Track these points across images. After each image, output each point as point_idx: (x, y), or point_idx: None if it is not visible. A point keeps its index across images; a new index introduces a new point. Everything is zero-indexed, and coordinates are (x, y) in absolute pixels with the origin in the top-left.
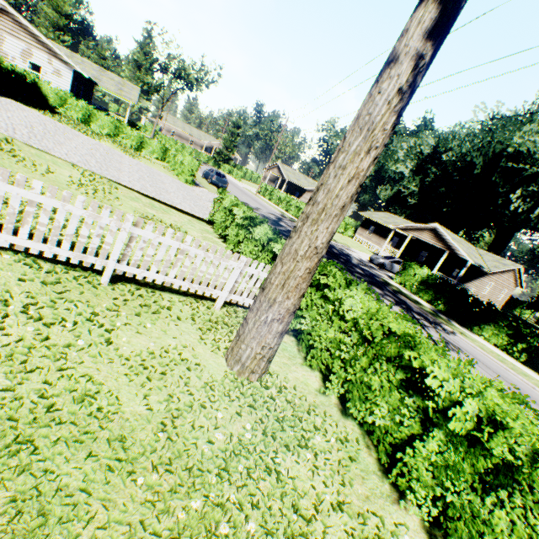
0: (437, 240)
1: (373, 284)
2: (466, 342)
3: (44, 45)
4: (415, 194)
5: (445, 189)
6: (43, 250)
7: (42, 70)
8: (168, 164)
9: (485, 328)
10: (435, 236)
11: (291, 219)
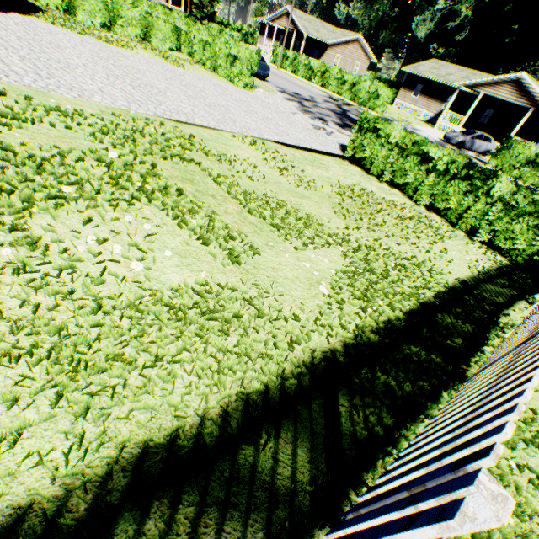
0: (520, 96)
1: None
2: None
3: None
4: (468, 22)
5: (511, 7)
6: None
7: None
8: (186, 54)
9: None
10: (518, 90)
11: (342, 101)
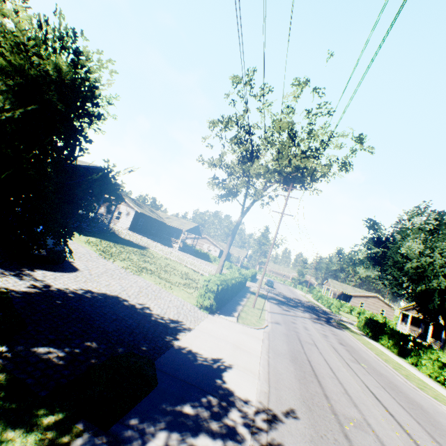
0: None
1: (317, 315)
2: (346, 332)
3: (213, 244)
4: None
5: None
6: (194, 268)
7: (211, 251)
8: None
9: (382, 338)
10: None
11: (313, 303)
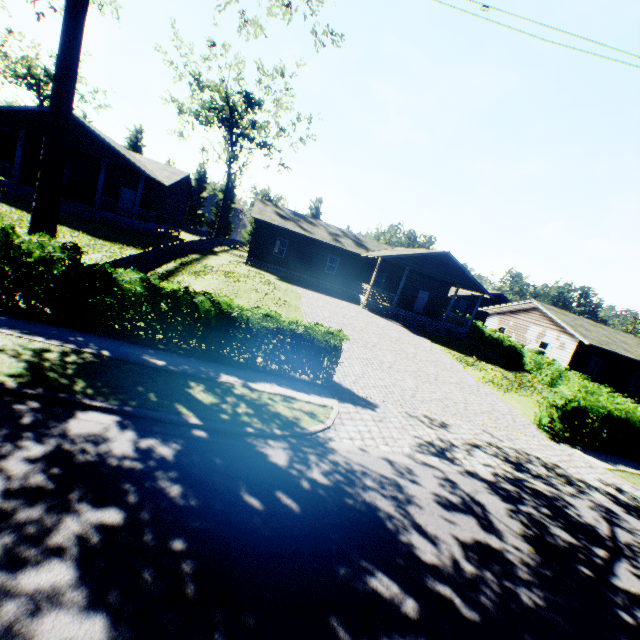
0: None
1: None
2: None
3: (556, 325)
4: None
5: None
6: None
7: (548, 346)
8: None
9: None
10: None
11: None
